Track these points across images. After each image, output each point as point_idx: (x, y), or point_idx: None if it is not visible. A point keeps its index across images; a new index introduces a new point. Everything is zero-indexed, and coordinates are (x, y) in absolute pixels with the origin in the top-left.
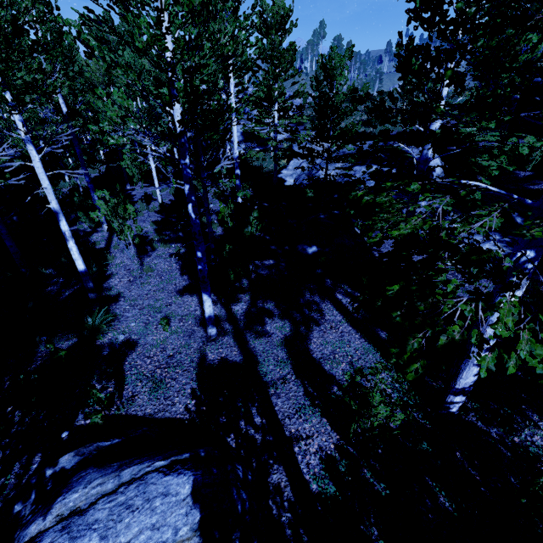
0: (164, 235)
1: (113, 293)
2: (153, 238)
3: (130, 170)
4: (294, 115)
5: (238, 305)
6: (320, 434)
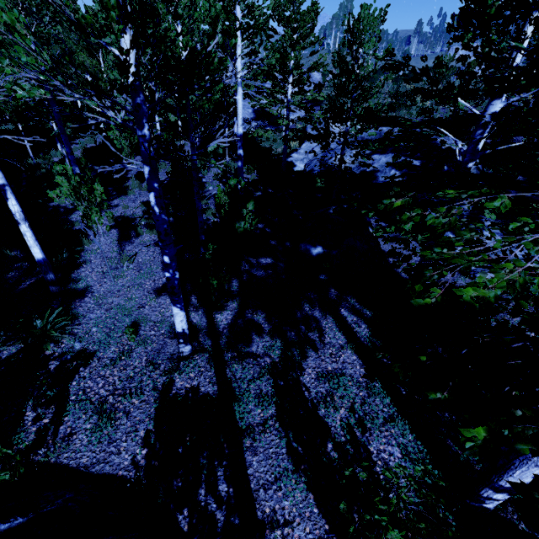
0: (152, 219)
1: (80, 286)
2: (139, 222)
3: (118, 141)
4: (310, 91)
5: (223, 313)
6: (303, 520)
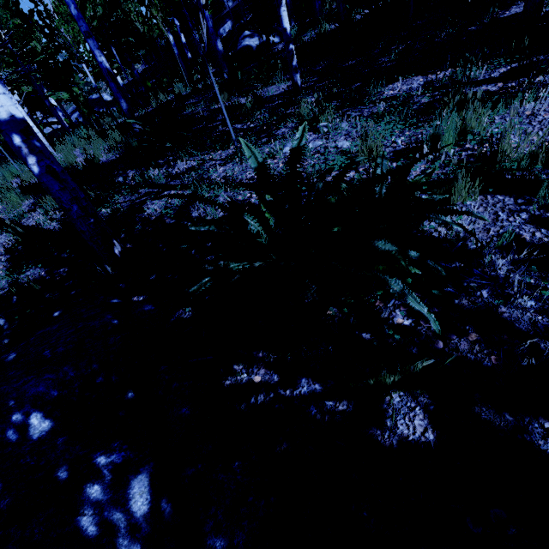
0: None
1: None
2: None
3: None
4: None
5: None
6: None
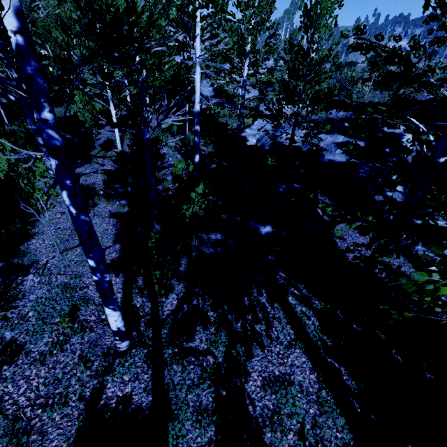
0: (110, 189)
1: (26, 260)
2: (97, 192)
3: (81, 114)
4: (265, 73)
5: (168, 297)
6: None
